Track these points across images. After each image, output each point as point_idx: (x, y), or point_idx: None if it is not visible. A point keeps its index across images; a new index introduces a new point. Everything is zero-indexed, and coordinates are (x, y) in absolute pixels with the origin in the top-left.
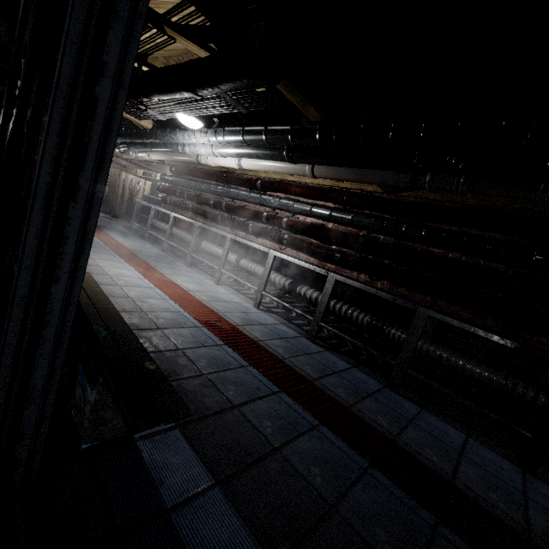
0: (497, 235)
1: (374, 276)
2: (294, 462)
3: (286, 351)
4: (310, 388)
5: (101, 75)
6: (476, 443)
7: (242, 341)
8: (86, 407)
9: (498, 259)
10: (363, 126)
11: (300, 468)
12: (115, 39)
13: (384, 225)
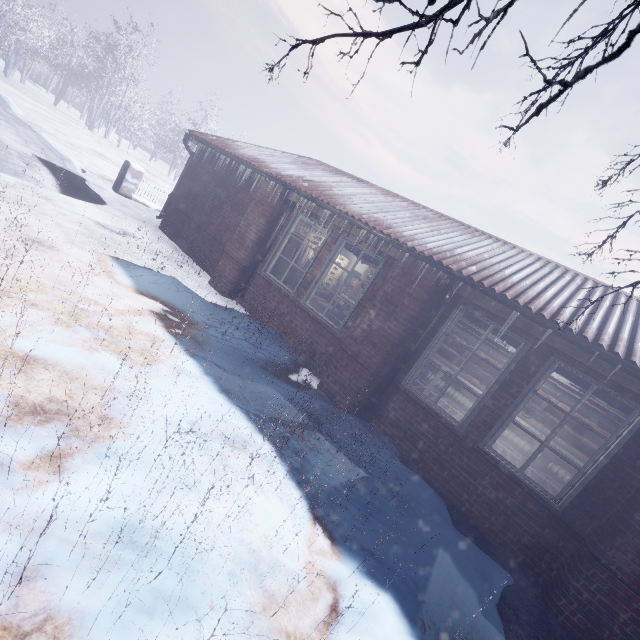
0: None
1: None
2: None
3: None
4: None
5: None
6: None
7: None
8: None
9: None
10: None
11: None
12: None
13: None
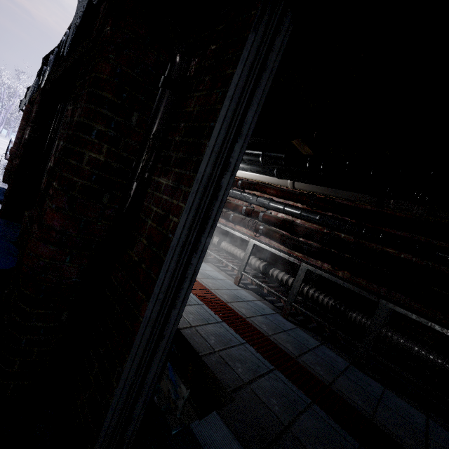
0: (442, 243)
1: (336, 266)
2: (303, 441)
3: (269, 328)
4: (296, 365)
5: (226, 171)
6: (436, 425)
7: (234, 318)
8: (179, 400)
9: (446, 264)
10: (347, 164)
11: (309, 447)
12: (238, 147)
13: (347, 227)
